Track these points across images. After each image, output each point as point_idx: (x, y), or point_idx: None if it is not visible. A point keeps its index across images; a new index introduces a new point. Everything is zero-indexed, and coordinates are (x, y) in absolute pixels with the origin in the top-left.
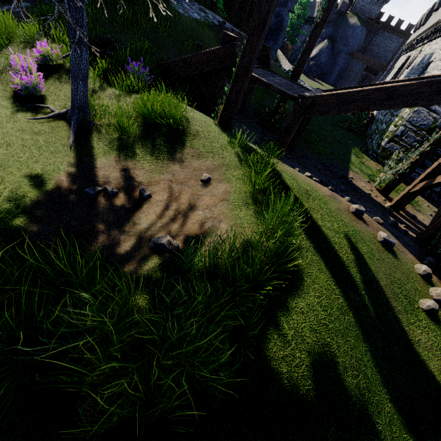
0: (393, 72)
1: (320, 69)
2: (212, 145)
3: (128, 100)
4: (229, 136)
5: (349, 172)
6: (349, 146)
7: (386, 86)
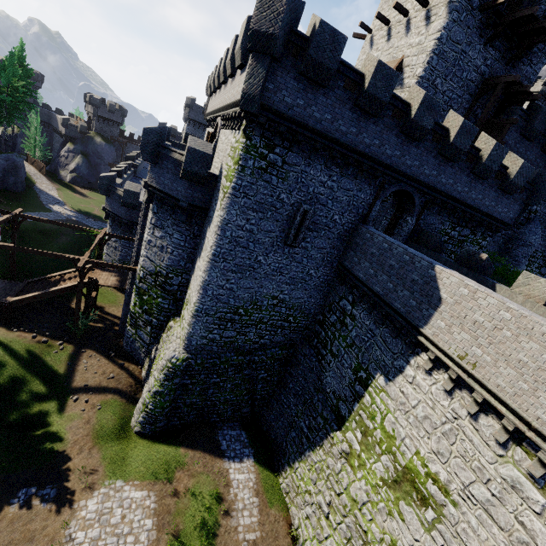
0: None
1: (85, 180)
2: None
3: None
4: None
5: (73, 300)
6: None
7: (32, 295)
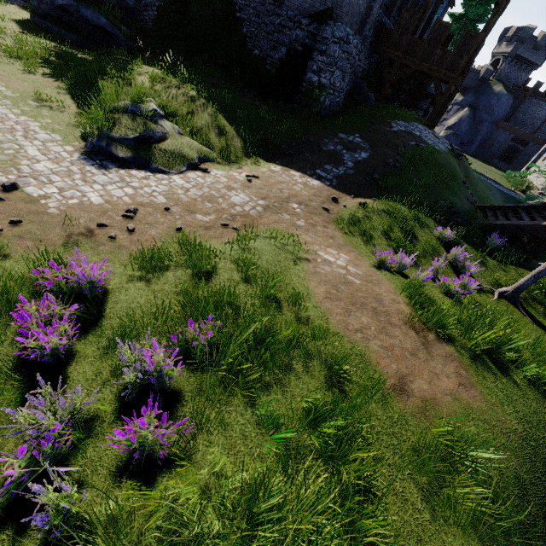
0: None
1: (459, 139)
2: None
3: (511, 271)
4: None
5: None
6: None
7: None
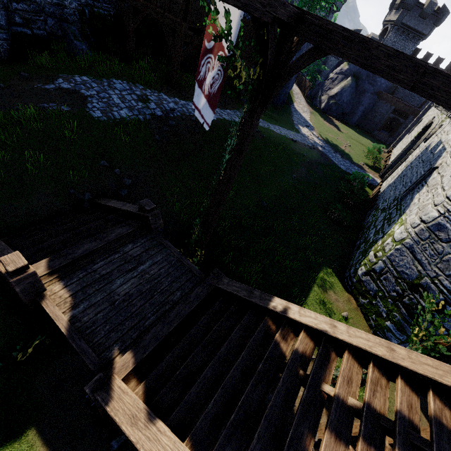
0: (418, 128)
1: (340, 109)
2: None
3: None
4: None
5: None
6: (319, 263)
7: None
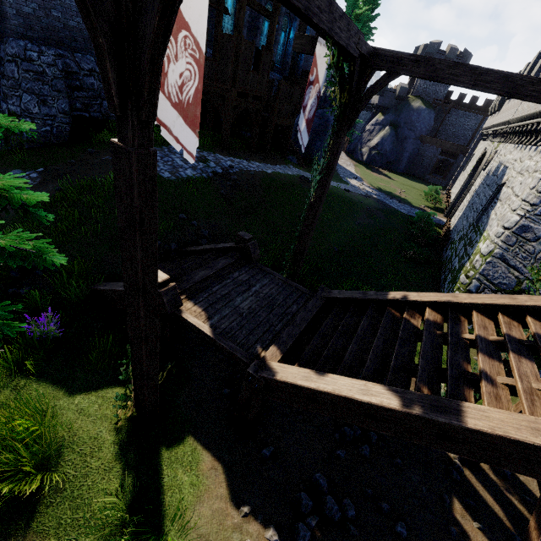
0: (473, 163)
1: (385, 158)
2: (76, 516)
3: (2, 394)
4: (126, 466)
5: None
6: None
7: (358, 400)
